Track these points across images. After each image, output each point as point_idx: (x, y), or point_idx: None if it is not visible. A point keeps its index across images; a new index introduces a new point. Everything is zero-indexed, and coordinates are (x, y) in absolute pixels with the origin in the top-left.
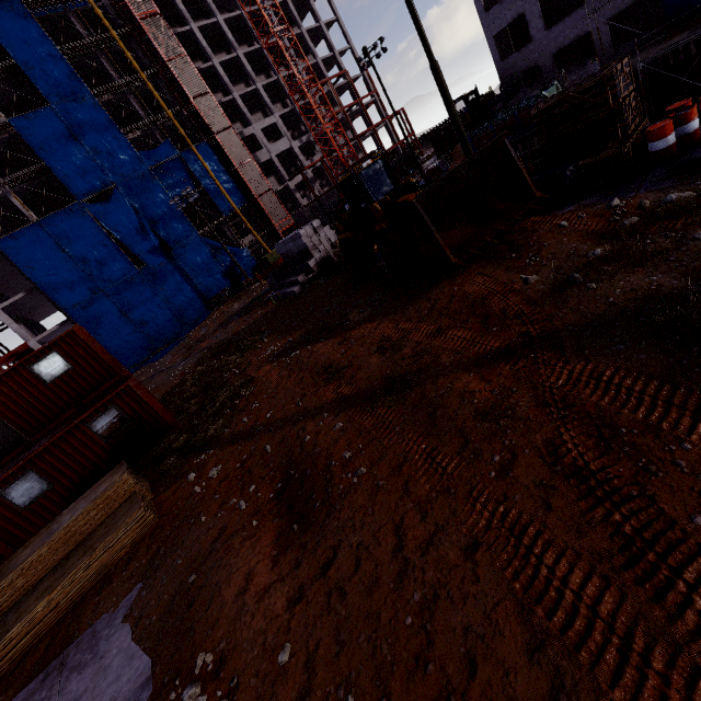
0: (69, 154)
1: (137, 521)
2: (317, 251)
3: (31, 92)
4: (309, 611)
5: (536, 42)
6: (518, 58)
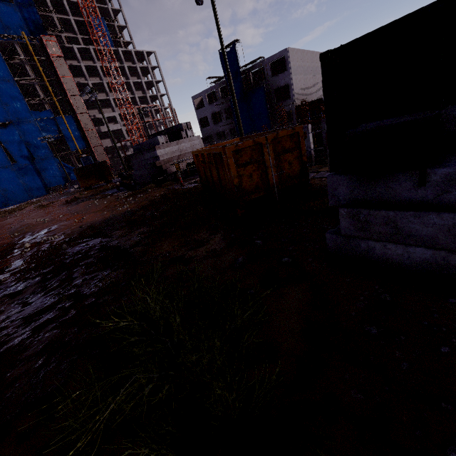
0: None
1: None
2: None
3: None
4: None
5: (211, 127)
6: (206, 130)
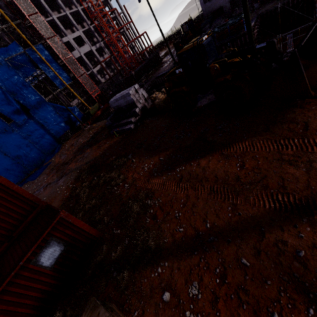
0: None
1: None
2: (138, 103)
3: None
4: None
5: None
6: (212, 2)
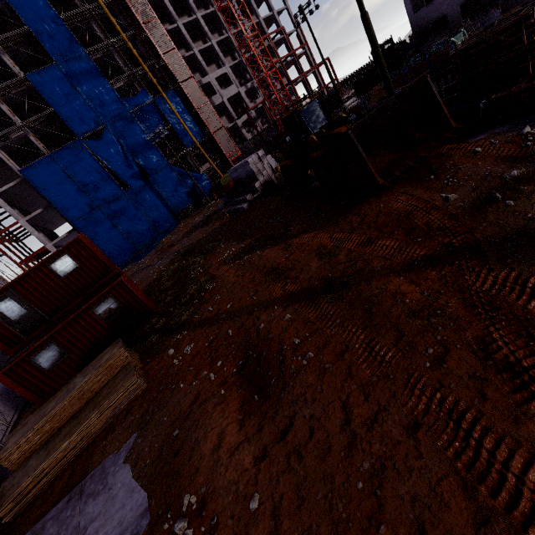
0: (71, 102)
1: (132, 385)
2: (261, 175)
3: (41, 53)
4: (272, 468)
5: None
6: (429, 10)
